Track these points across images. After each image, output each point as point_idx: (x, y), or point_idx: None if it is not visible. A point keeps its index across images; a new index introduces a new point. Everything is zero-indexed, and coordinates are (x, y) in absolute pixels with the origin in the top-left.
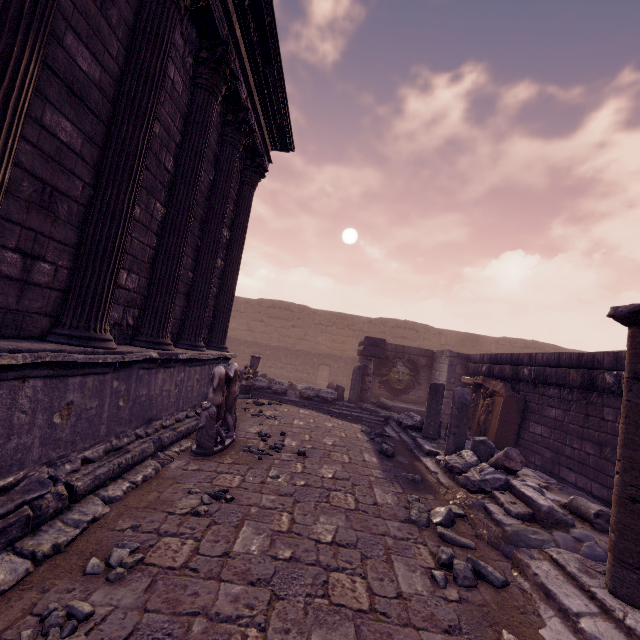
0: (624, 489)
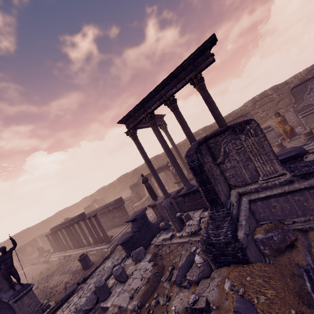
0: (52, 247)
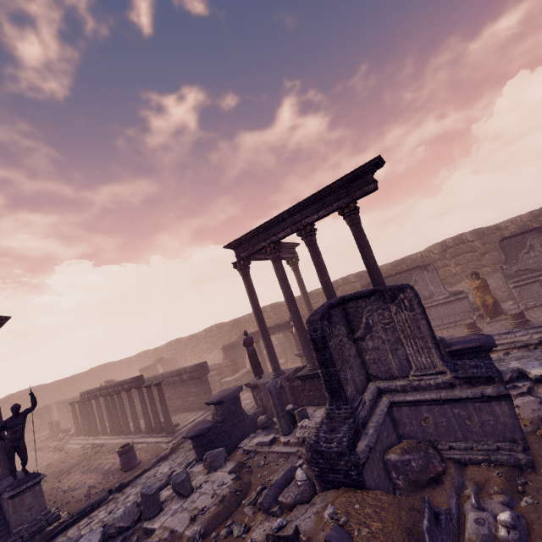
0: (75, 425)
